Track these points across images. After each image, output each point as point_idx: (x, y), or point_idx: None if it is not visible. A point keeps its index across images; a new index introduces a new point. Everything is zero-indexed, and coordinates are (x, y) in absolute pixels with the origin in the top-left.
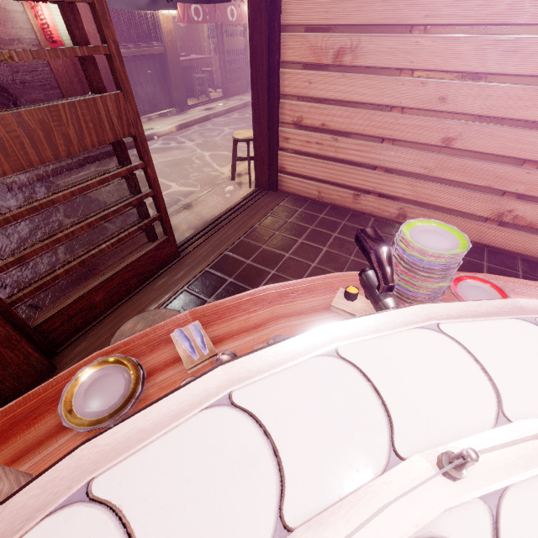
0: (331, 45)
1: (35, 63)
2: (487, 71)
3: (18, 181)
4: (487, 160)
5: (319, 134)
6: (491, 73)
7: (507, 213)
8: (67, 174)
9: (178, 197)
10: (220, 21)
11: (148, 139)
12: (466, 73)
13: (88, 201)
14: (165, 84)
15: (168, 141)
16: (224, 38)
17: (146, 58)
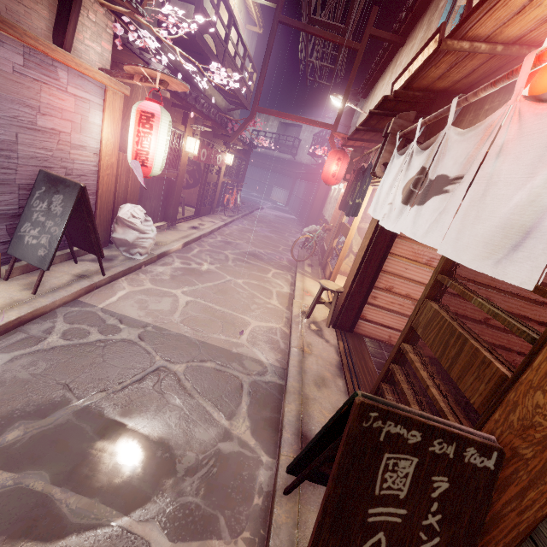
0: (427, 254)
1: (90, 170)
2: (506, 289)
3: (53, 305)
4: (501, 331)
5: (403, 299)
6: (508, 291)
7: (508, 360)
8: (107, 296)
9: (268, 334)
10: (212, 163)
11: (163, 255)
12: (497, 288)
13: (179, 339)
14: (165, 201)
15: (186, 260)
16: (208, 173)
17: (161, 178)
